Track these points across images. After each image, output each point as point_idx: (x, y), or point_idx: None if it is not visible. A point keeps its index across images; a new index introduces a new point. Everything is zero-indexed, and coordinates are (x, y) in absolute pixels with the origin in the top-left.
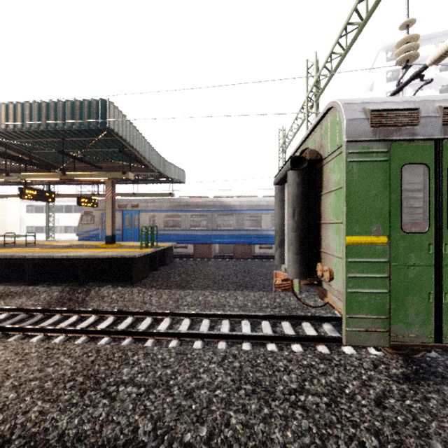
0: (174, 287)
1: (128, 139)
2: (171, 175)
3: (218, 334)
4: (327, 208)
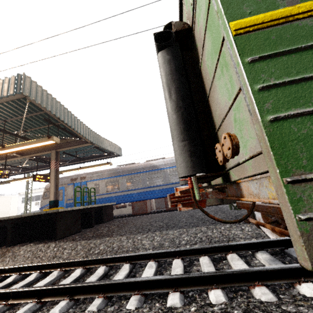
0: (95, 237)
1: (49, 108)
2: (104, 146)
3: (95, 286)
4: (207, 67)
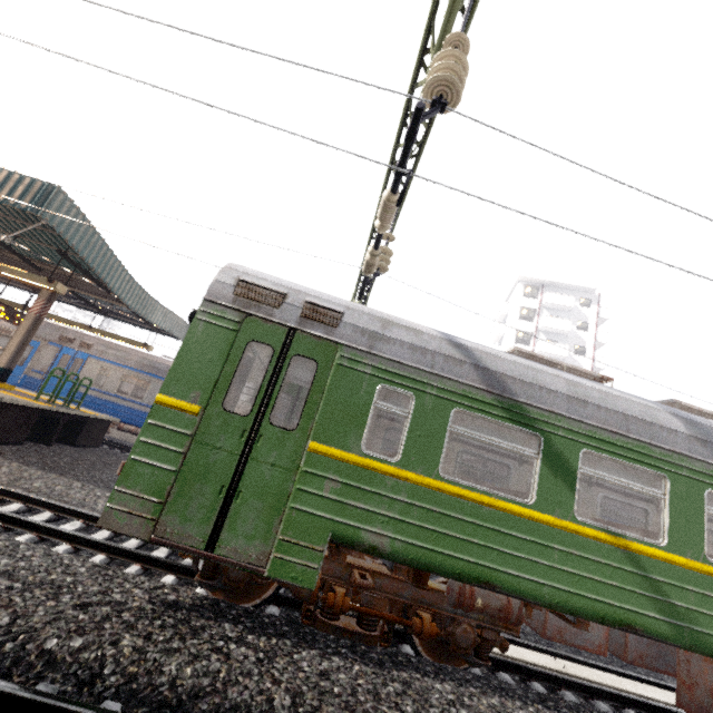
0: (39, 465)
1: (75, 242)
2: (152, 318)
3: None
4: None
